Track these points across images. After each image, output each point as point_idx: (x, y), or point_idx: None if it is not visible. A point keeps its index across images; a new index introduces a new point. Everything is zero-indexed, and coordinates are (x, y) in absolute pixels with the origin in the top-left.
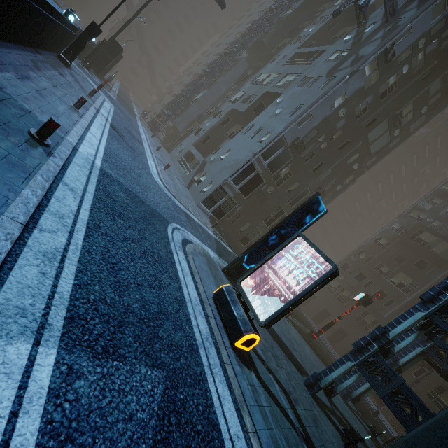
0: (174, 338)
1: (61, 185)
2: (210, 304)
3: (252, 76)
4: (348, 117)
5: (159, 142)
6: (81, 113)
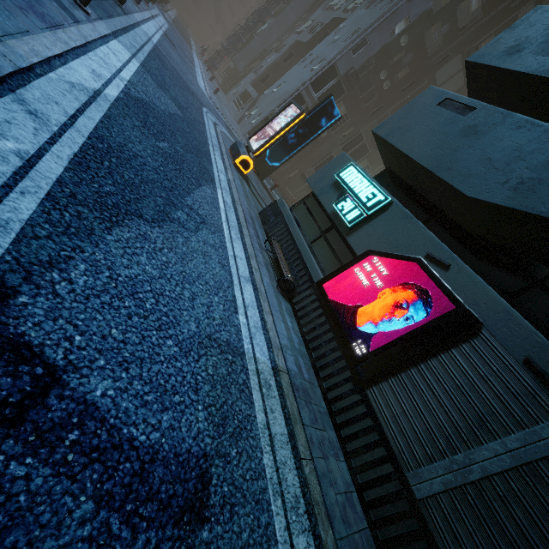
0: (193, 121)
1: (133, 31)
2: (225, 147)
3: (325, 1)
4: (418, 52)
5: (216, 82)
6: (140, 9)
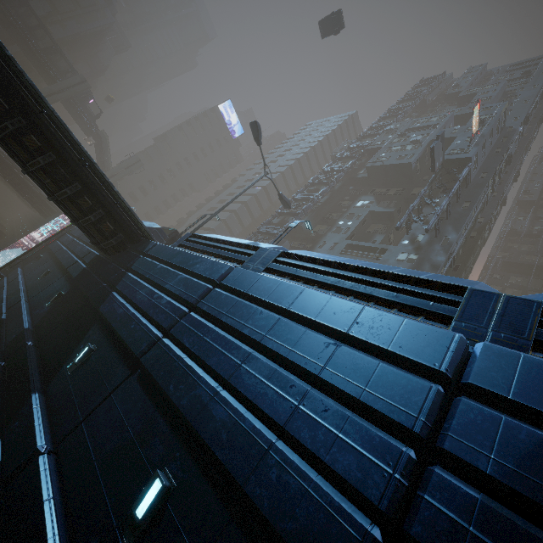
0: None
1: None
2: None
3: None
4: None
5: None
6: None
